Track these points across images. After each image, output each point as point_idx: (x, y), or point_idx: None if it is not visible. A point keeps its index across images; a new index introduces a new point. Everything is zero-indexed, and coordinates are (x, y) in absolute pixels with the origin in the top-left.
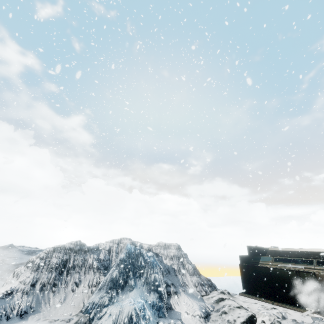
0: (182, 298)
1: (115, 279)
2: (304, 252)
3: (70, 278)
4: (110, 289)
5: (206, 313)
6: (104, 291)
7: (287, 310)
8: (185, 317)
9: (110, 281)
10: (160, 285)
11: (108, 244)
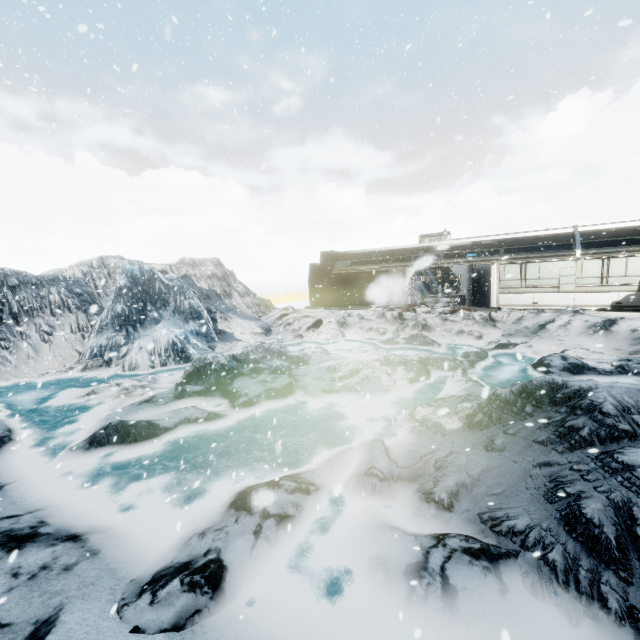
0: (234, 322)
1: (124, 314)
2: (384, 251)
3: (27, 327)
4: (120, 327)
5: (267, 329)
6: (110, 331)
7: (354, 311)
8: (241, 337)
9: (115, 318)
10: (200, 312)
11: (77, 269)
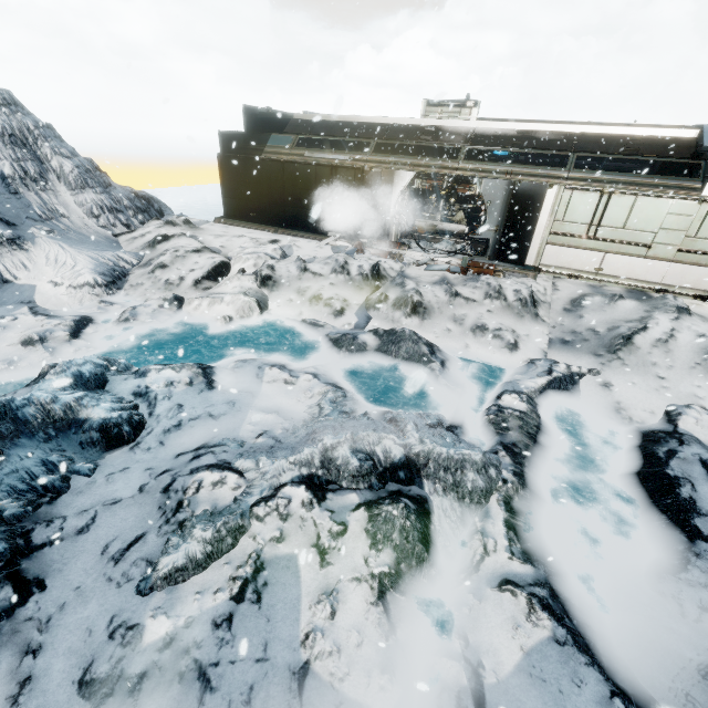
0: (42, 251)
1: None
2: (361, 125)
3: None
4: None
5: (115, 274)
6: None
7: (298, 240)
8: (47, 295)
9: None
10: None
11: None
